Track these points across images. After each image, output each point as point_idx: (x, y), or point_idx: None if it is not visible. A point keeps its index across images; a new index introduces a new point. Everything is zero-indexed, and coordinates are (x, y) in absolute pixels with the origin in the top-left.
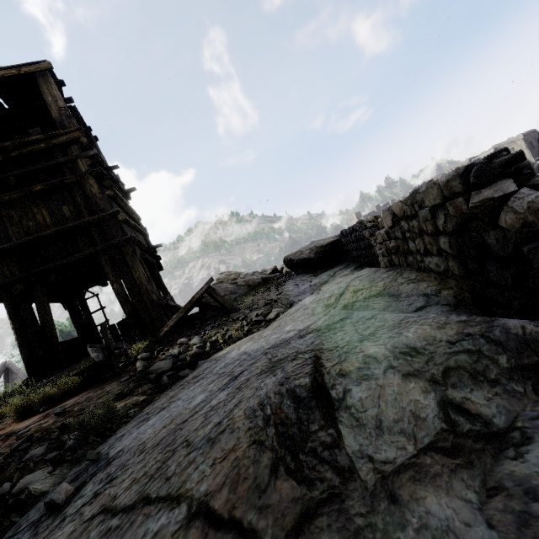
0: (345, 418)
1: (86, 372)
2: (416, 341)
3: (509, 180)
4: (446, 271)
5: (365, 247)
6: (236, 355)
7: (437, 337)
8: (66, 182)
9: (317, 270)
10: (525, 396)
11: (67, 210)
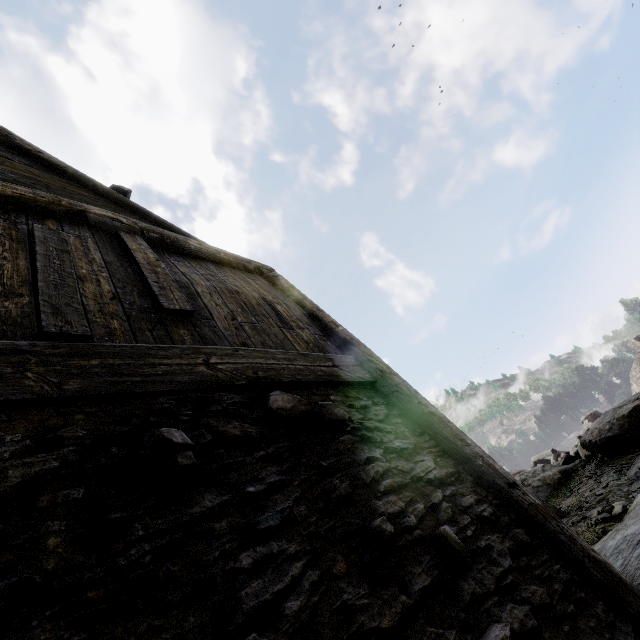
0: None
1: None
2: None
3: None
4: None
5: None
6: (617, 541)
7: None
8: None
9: (636, 447)
10: None
11: None
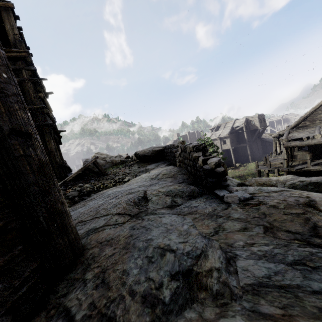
0: (150, 202)
1: None
2: (172, 189)
3: (201, 152)
4: (191, 172)
5: (173, 156)
6: (112, 192)
7: (177, 188)
8: None
9: (151, 162)
10: (187, 200)
11: None
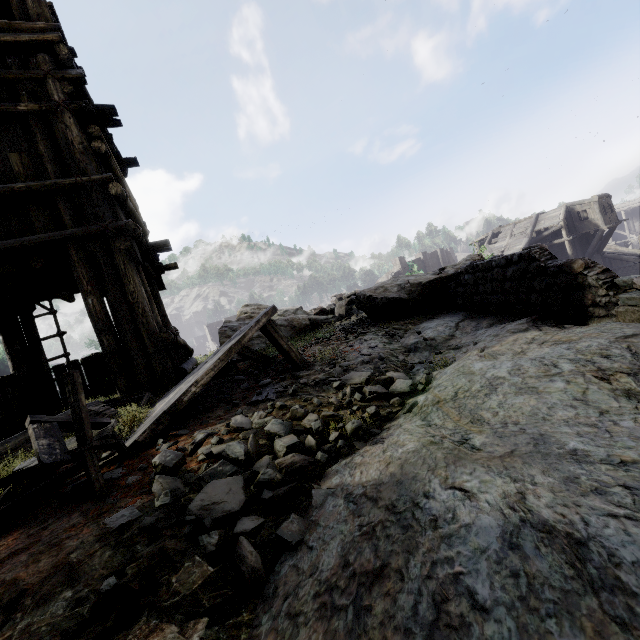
0: None
1: (15, 481)
2: None
3: None
4: None
5: (550, 288)
6: (508, 529)
7: None
8: (22, 112)
9: (412, 318)
10: None
11: (18, 160)
